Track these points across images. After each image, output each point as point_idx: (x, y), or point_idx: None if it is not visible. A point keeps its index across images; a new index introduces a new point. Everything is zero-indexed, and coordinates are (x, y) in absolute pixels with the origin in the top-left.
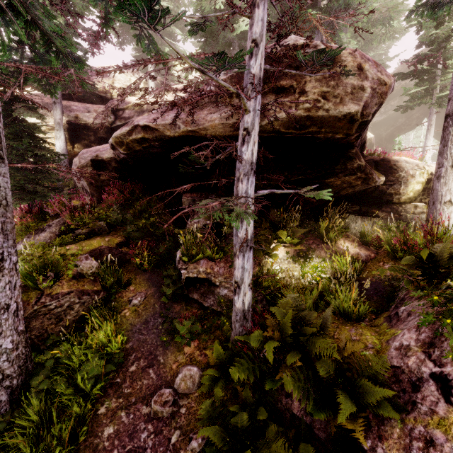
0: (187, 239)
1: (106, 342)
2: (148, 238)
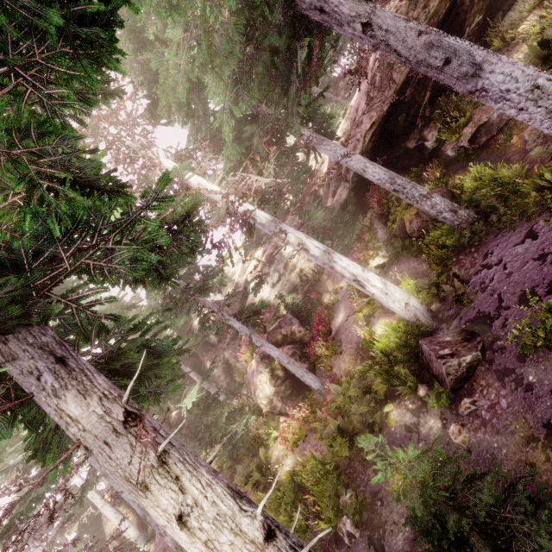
0: (443, 135)
1: (477, 174)
2: (420, 178)
